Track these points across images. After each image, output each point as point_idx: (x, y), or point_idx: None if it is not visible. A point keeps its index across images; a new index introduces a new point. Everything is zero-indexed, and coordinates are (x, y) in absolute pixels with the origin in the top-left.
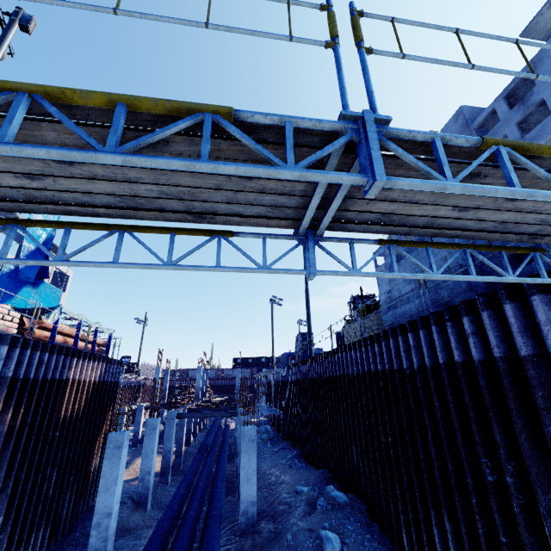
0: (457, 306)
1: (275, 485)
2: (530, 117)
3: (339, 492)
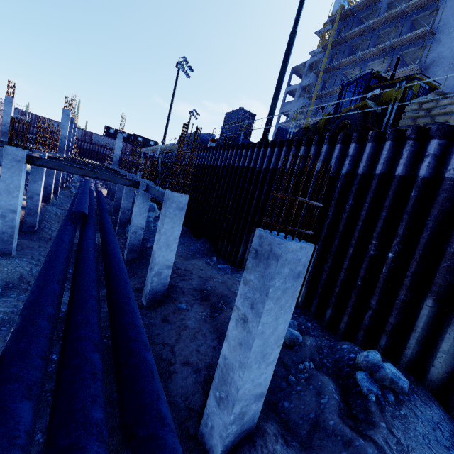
0: None
1: (207, 293)
2: None
3: (391, 366)
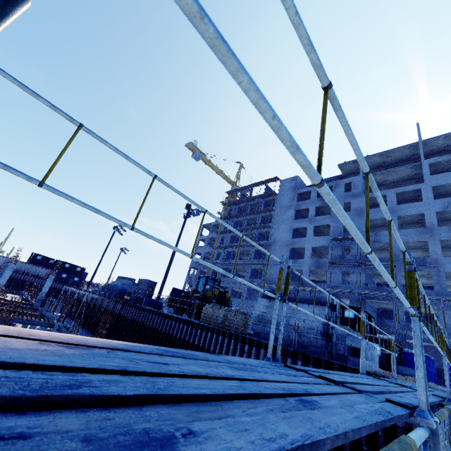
0: (318, 359)
1: None
2: (322, 208)
3: None
